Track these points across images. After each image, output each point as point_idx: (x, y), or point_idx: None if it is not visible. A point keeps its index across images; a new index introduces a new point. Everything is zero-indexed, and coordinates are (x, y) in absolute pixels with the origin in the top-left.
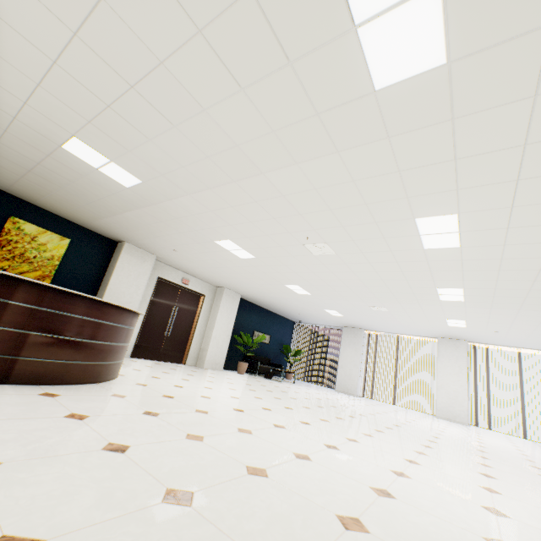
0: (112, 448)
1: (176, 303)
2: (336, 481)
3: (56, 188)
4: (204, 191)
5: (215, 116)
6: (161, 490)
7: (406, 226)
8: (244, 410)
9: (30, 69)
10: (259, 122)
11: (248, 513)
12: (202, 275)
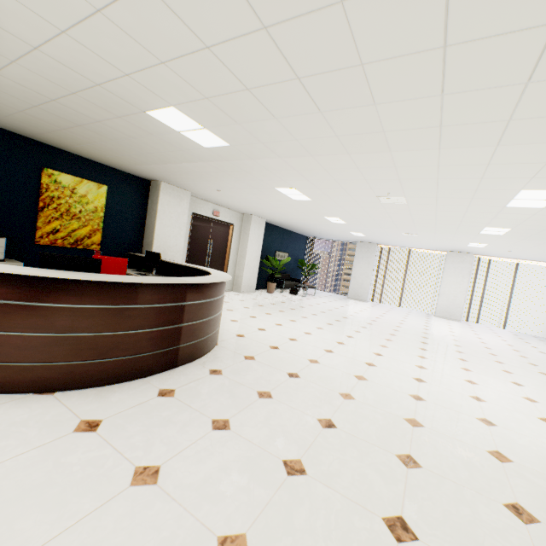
0: (325, 425)
1: (210, 236)
2: (456, 418)
3: (104, 140)
4: (302, 157)
5: (382, 109)
6: (395, 458)
7: (505, 194)
8: (332, 350)
9: (162, 48)
10: (432, 119)
11: (451, 464)
12: (233, 207)
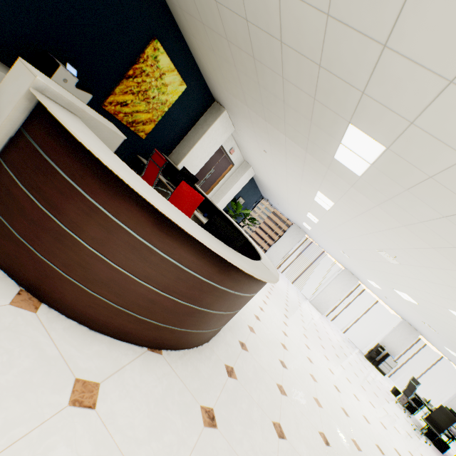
0: (325, 441)
1: (215, 165)
2: (369, 443)
3: (248, 75)
4: (394, 219)
5: None
6: None
7: None
8: (285, 332)
9: None
10: None
11: None
12: (248, 155)
